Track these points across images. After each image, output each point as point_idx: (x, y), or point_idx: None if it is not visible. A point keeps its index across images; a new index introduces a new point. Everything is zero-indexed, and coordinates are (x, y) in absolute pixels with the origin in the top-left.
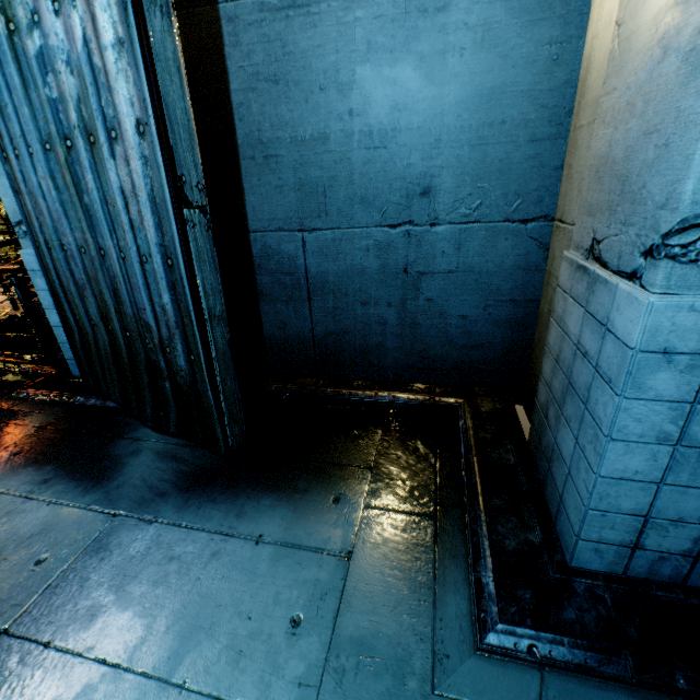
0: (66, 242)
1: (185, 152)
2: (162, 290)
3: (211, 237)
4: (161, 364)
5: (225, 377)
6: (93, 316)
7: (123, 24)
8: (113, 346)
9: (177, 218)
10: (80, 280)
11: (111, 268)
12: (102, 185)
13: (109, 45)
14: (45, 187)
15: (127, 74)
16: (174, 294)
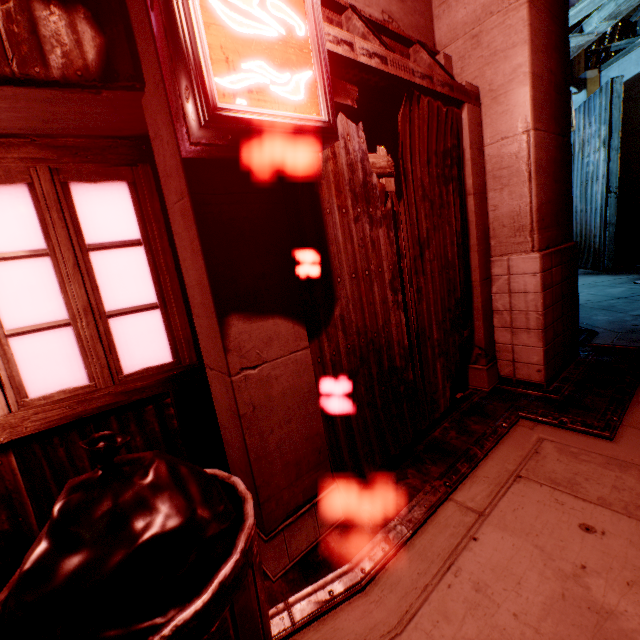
0: (577, 210)
1: (613, 180)
2: (597, 217)
3: (616, 201)
4: (591, 243)
5: (609, 244)
6: (577, 233)
7: (604, 157)
8: (580, 242)
9: (605, 196)
10: (577, 221)
11: (586, 215)
12: (591, 192)
13: (601, 161)
14: (576, 195)
15: (602, 166)
16: (600, 218)
